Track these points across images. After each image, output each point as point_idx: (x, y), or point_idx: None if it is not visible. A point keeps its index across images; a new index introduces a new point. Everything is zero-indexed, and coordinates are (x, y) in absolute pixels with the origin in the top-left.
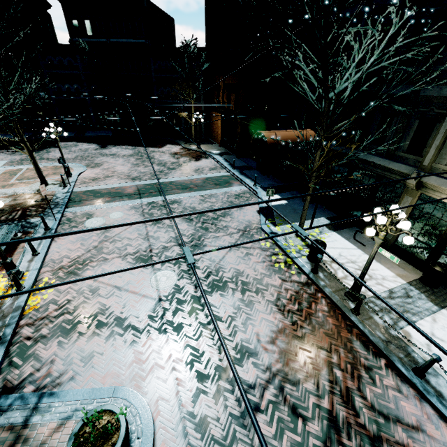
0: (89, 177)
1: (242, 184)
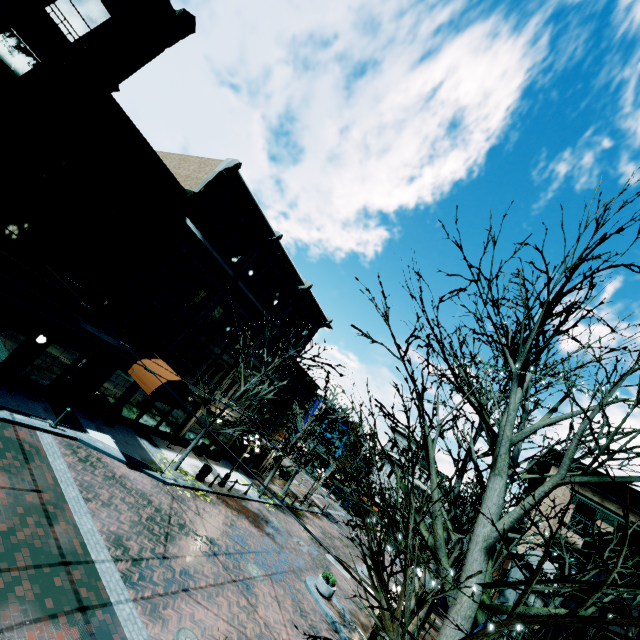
0: None
1: (33, 433)
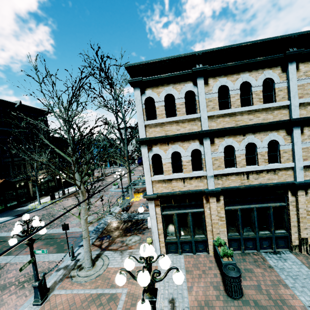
0: (22, 294)
1: None
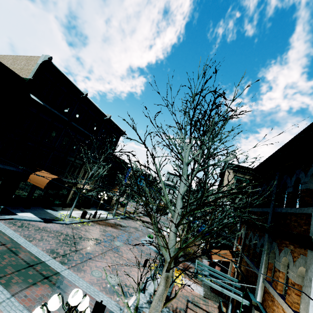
0: None
1: None
